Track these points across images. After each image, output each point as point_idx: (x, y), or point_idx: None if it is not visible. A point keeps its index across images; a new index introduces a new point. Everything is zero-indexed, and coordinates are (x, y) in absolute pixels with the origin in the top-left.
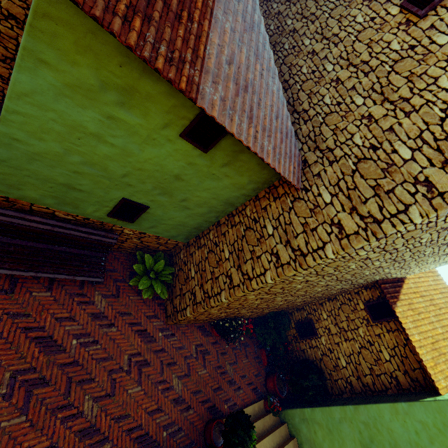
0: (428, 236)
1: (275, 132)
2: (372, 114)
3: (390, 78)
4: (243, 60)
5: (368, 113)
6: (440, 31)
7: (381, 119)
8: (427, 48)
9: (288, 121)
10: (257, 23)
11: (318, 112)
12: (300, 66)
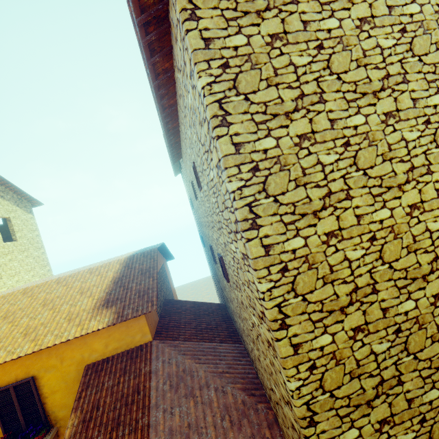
0: (394, 437)
1: (228, 433)
2: (257, 355)
3: (245, 324)
4: (177, 420)
5: (256, 354)
6: (234, 288)
7: (260, 359)
8: (238, 299)
9: (237, 400)
10: (183, 370)
11: (254, 359)
12: (237, 322)
